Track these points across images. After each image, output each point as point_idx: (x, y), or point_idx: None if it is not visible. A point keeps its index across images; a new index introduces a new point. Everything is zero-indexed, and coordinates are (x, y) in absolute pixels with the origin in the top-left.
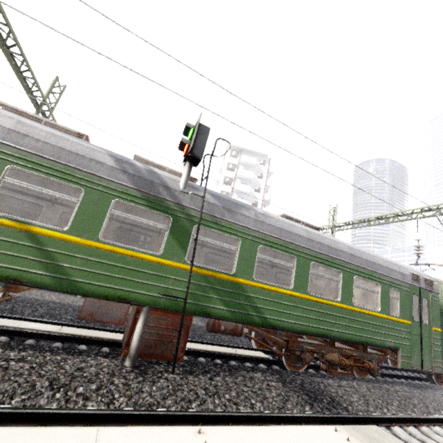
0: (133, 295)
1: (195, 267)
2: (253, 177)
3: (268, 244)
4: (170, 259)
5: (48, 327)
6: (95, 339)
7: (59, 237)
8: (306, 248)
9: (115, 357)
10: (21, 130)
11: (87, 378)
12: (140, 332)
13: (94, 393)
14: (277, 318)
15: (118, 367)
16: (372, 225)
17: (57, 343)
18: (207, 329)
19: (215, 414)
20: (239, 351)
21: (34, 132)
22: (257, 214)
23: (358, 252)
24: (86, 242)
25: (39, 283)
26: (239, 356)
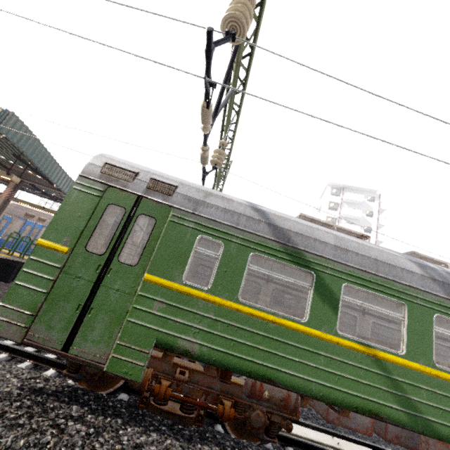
0: None
1: None
2: (361, 216)
3: None
4: None
5: (321, 436)
6: None
7: (401, 363)
8: None
9: None
10: (341, 245)
11: None
12: None
13: None
14: None
15: None
16: None
17: None
18: None
19: None
20: None
21: (349, 245)
22: None
23: None
24: (425, 369)
25: (396, 420)
26: None
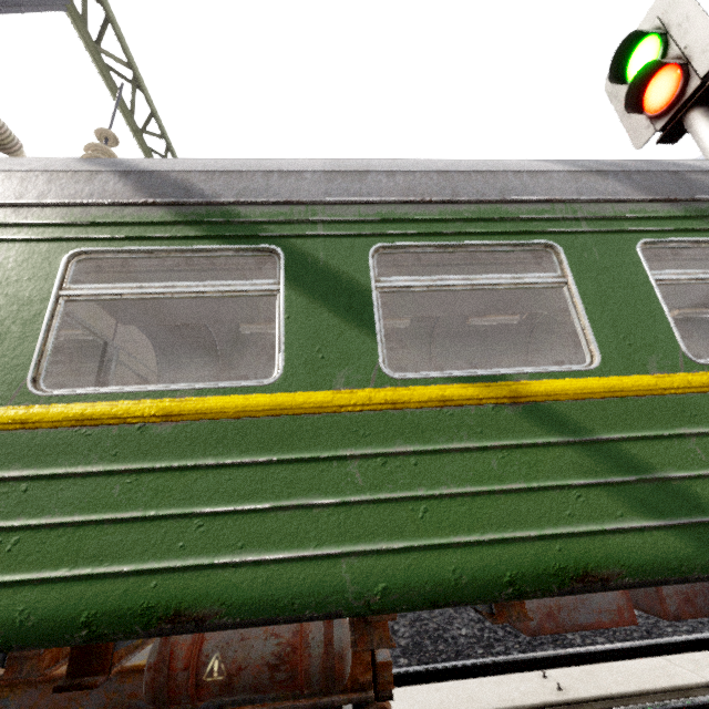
0: None
1: None
2: None
3: None
4: None
5: (516, 685)
6: (702, 702)
7: (601, 390)
8: None
9: None
10: (345, 168)
11: None
12: None
13: None
14: None
15: None
16: None
17: None
18: None
19: None
20: None
21: (369, 164)
22: None
23: None
24: (672, 381)
25: (653, 565)
26: None
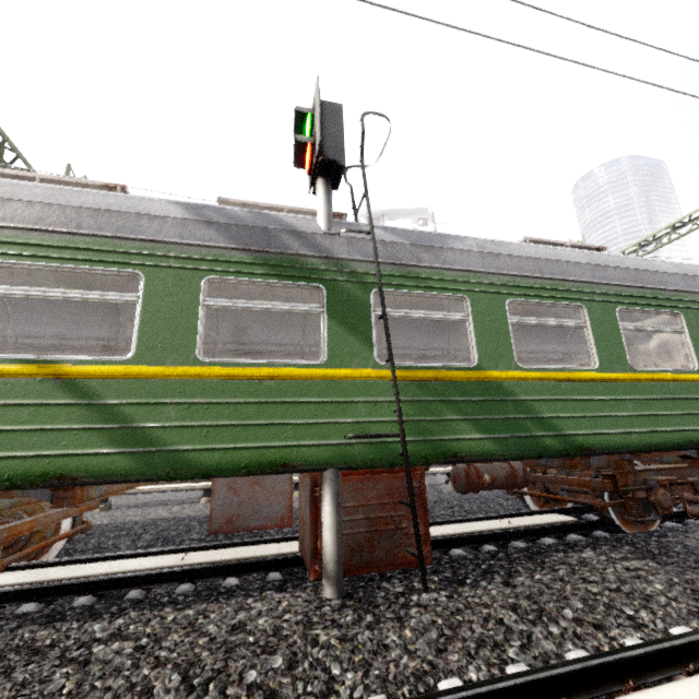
0: (297, 453)
1: (399, 370)
2: None
3: (523, 293)
4: (346, 365)
5: (160, 560)
6: (250, 561)
7: (122, 374)
8: (597, 284)
9: (299, 586)
10: None
11: (259, 645)
12: (333, 523)
13: (284, 677)
14: (589, 430)
15: (312, 605)
16: (667, 244)
17: (182, 586)
18: (457, 489)
19: (585, 665)
20: (515, 521)
21: (21, 192)
22: (482, 244)
23: (695, 270)
24: (175, 371)
25: (109, 472)
26: (524, 530)
